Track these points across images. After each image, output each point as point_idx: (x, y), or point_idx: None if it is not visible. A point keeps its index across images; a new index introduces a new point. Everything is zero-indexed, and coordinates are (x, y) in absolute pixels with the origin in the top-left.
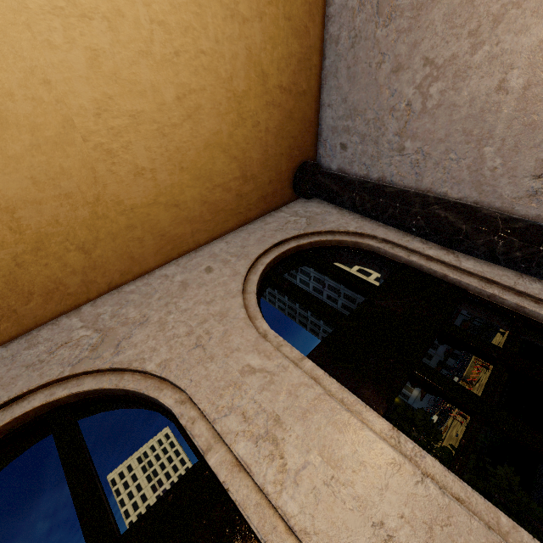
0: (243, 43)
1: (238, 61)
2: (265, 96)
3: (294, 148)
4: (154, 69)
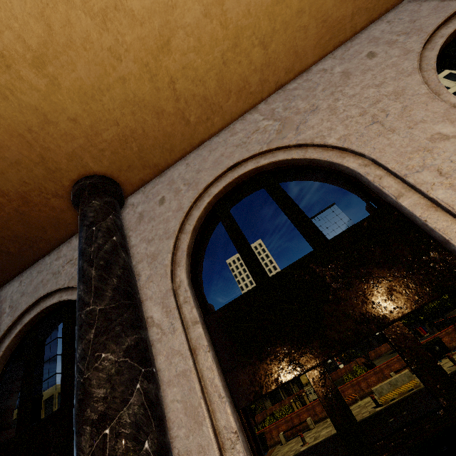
0: None
1: None
2: None
3: None
4: None
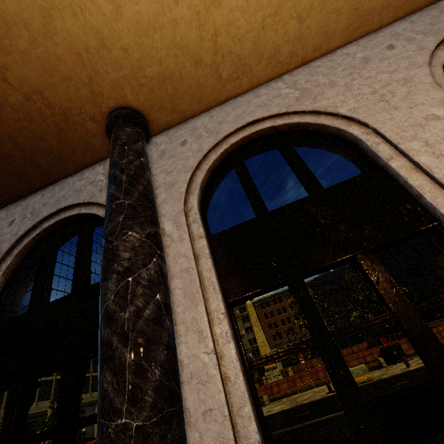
0: None
1: None
2: None
3: None
4: None
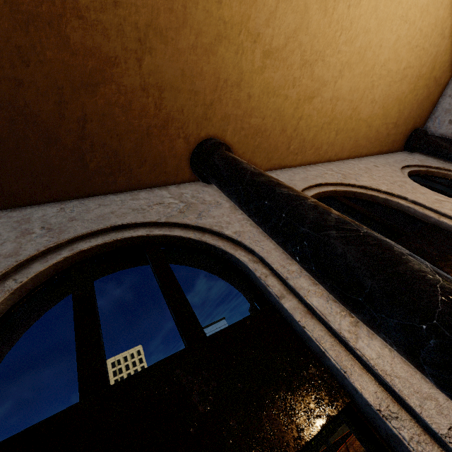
0: (437, 49)
1: (430, 57)
2: (427, 80)
3: (419, 117)
4: (406, 51)
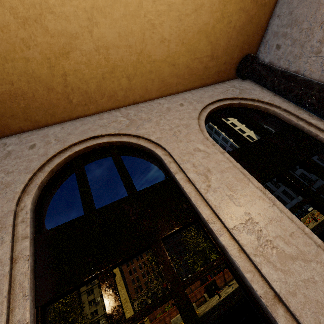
0: None
1: None
2: (240, 3)
3: (246, 43)
4: None
